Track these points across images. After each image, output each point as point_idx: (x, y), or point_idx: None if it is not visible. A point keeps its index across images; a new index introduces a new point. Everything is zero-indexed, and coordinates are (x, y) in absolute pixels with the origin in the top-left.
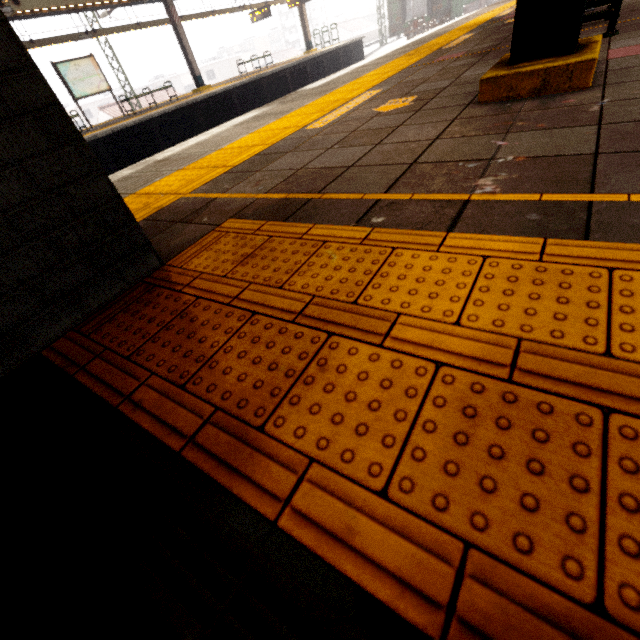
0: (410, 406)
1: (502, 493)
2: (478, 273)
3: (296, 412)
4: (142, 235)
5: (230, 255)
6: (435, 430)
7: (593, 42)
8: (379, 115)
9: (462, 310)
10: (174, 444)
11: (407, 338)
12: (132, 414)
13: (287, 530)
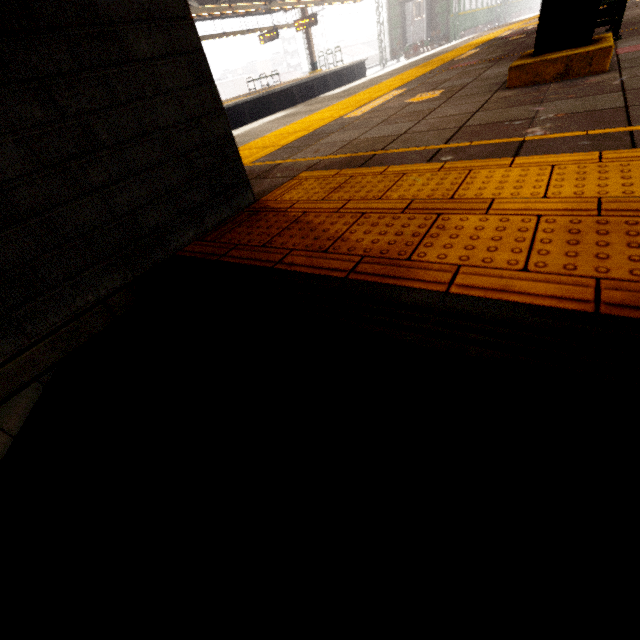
0: (525, 235)
1: (614, 258)
2: (550, 173)
3: (433, 249)
4: (244, 172)
5: (319, 189)
6: (551, 242)
7: (606, 37)
8: (413, 104)
9: (546, 191)
10: (338, 275)
11: (506, 208)
12: (289, 268)
13: (458, 293)
